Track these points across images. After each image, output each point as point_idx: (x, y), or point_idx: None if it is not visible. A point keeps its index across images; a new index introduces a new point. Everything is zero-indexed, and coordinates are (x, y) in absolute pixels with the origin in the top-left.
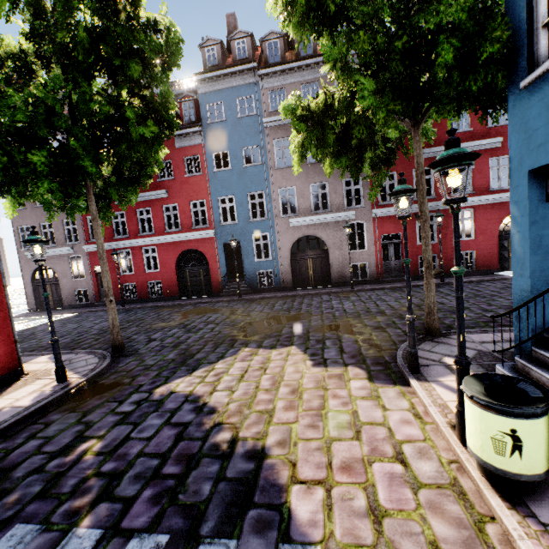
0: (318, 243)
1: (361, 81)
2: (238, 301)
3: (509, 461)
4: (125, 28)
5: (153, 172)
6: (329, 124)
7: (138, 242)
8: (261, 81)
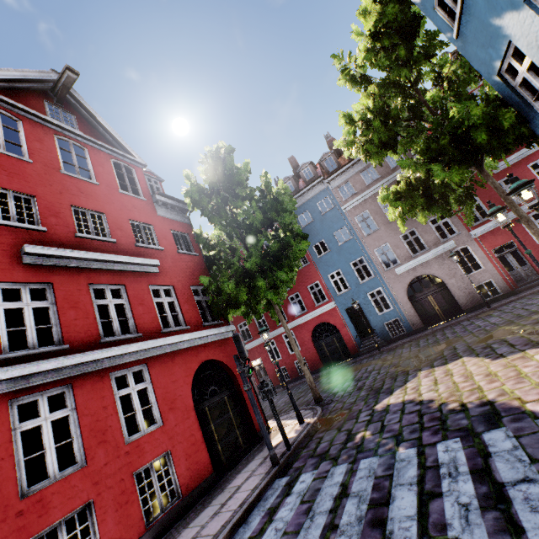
0: (430, 279)
1: (431, 168)
2: (380, 353)
3: None
4: (270, 202)
5: (295, 272)
6: (416, 194)
7: (278, 331)
8: (329, 185)
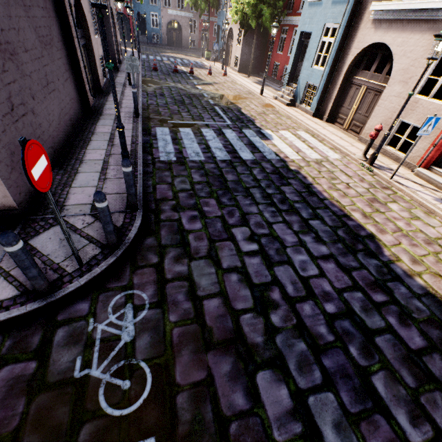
0: (178, 25)
1: None
2: (148, 46)
3: (207, 57)
4: None
5: None
6: None
7: None
8: None
